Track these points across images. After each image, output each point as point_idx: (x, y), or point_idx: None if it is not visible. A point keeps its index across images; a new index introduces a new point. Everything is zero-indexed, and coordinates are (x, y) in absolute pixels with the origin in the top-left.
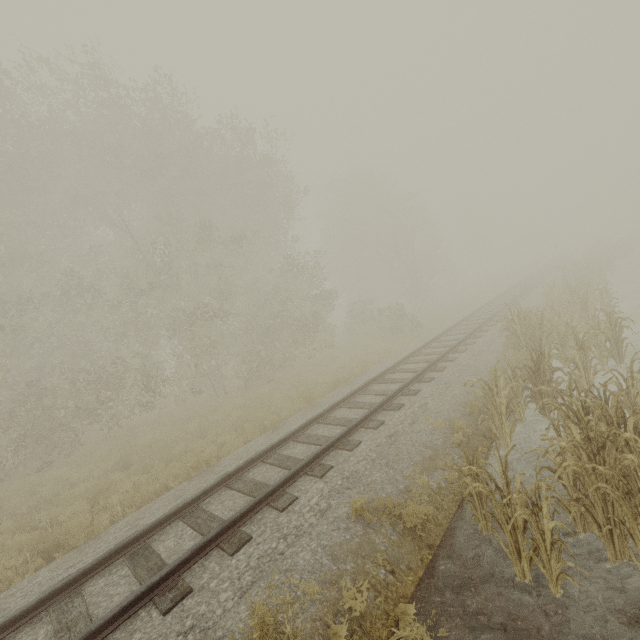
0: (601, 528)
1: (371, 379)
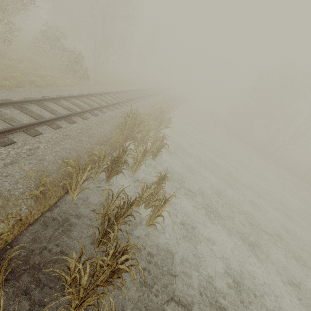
0: (70, 310)
1: (7, 101)
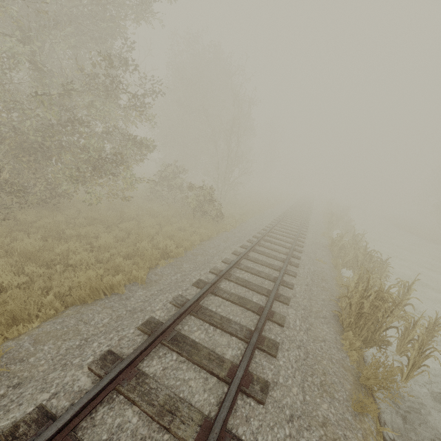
0: None
1: (153, 338)
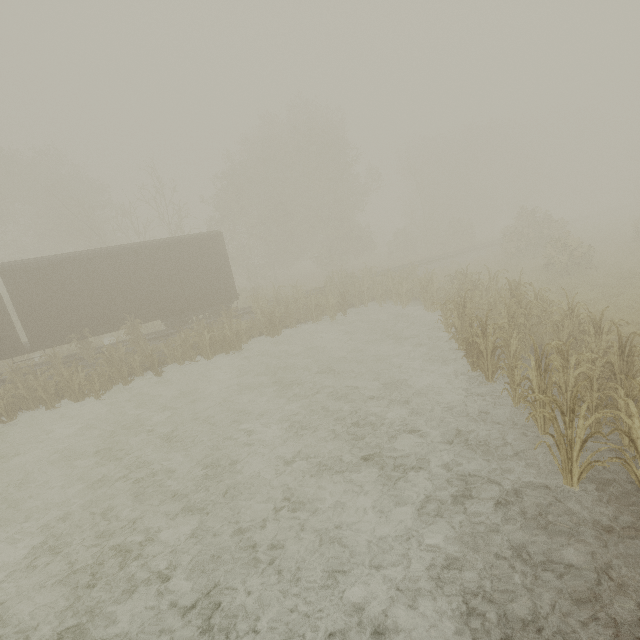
0: None
1: None
